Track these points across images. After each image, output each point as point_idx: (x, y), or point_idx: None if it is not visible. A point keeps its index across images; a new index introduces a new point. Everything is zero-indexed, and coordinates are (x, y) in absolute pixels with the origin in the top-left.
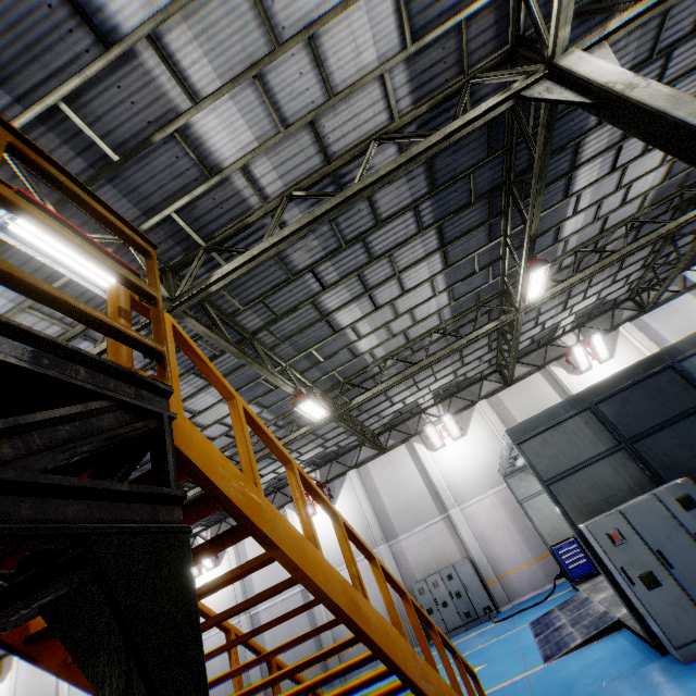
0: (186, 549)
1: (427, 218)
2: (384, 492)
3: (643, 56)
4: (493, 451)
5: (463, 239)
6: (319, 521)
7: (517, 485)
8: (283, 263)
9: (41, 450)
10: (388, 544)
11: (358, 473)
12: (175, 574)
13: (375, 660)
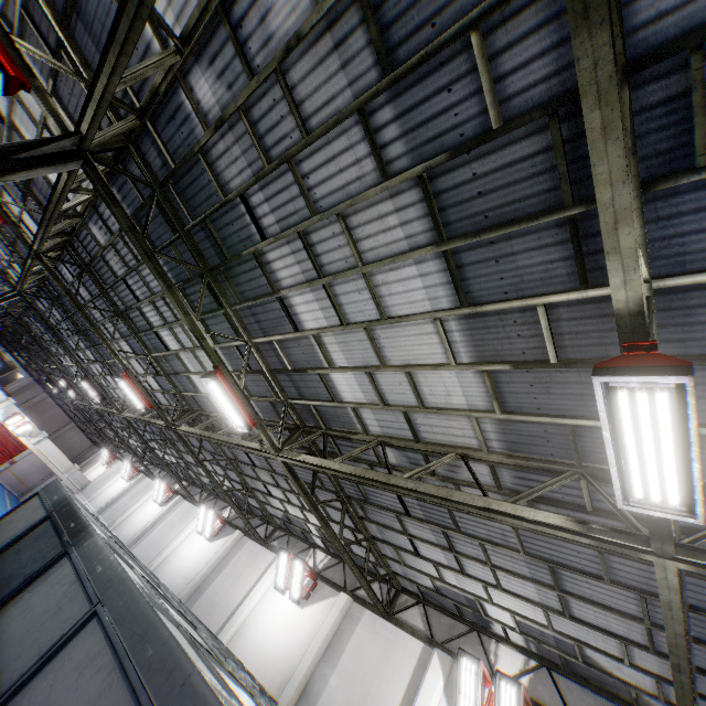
0: None
1: (170, 276)
2: (226, 571)
3: (260, 163)
4: (290, 653)
5: (214, 319)
6: (196, 541)
7: None
8: (108, 265)
9: None
10: None
11: (239, 538)
12: None
13: None
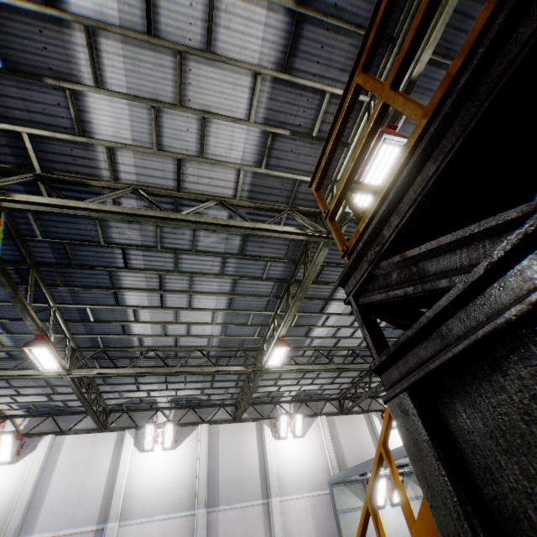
0: None
1: None
2: (223, 456)
3: None
4: (318, 460)
5: None
6: (152, 459)
7: (338, 495)
8: None
9: None
10: (207, 509)
11: (208, 429)
12: None
13: None
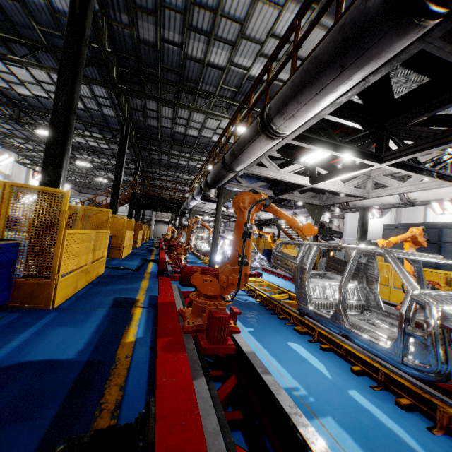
0: (281, 226)
1: None
2: (403, 222)
3: None
4: None
5: None
6: (373, 221)
7: None
8: None
9: (275, 221)
10: None
11: (396, 210)
12: (280, 227)
13: None
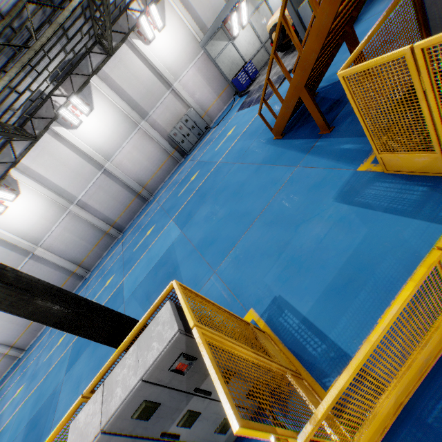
0: None
1: None
2: (126, 87)
3: None
4: (185, 36)
5: None
6: (88, 126)
7: (211, 50)
8: None
9: None
10: (145, 120)
11: (99, 78)
12: None
13: (163, 179)
